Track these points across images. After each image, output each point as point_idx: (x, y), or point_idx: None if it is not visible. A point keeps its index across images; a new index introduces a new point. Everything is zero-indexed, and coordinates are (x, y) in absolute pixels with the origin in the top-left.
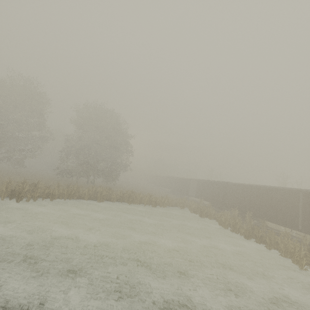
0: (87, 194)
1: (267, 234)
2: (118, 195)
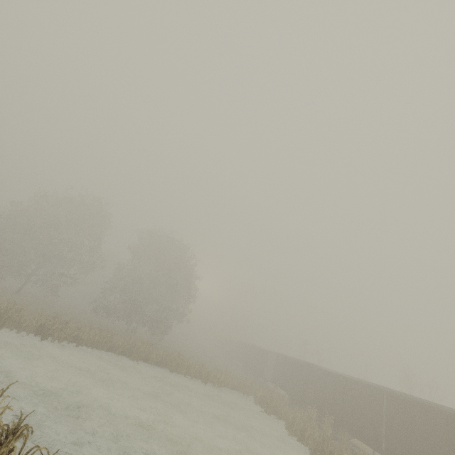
0: (121, 346)
1: (339, 451)
2: (159, 355)
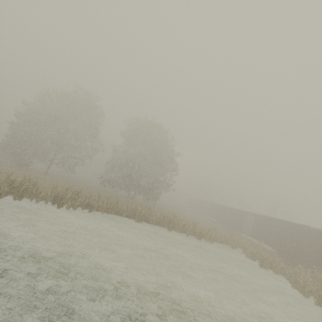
0: (125, 211)
1: None
2: (158, 217)
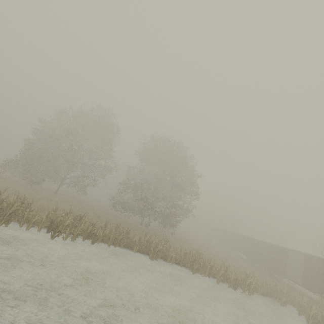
0: (137, 243)
1: None
2: (178, 254)
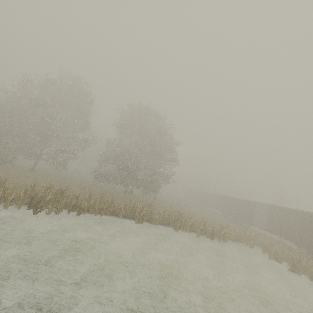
0: (123, 210)
1: None
2: (162, 216)
